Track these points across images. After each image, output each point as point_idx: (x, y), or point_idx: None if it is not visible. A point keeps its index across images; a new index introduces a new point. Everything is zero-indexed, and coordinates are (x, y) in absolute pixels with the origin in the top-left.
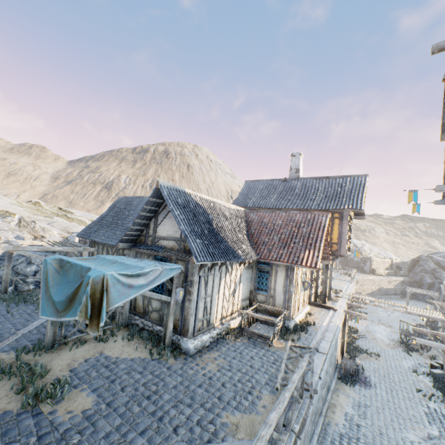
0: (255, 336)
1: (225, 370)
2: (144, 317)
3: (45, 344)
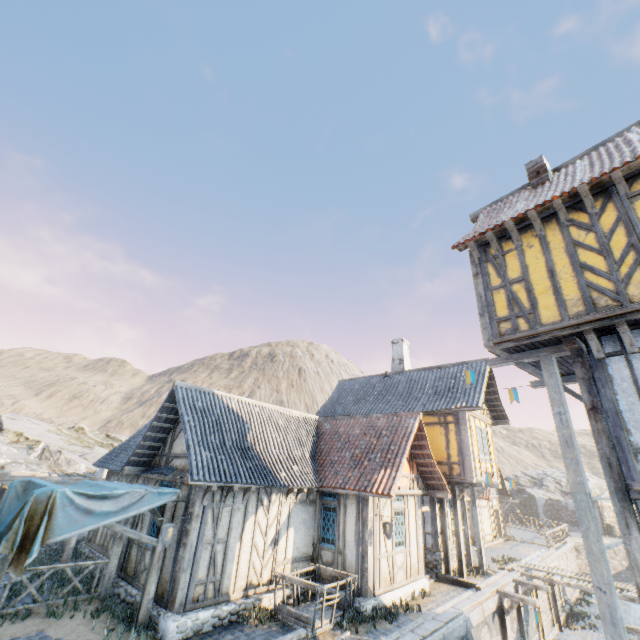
0: (292, 620)
1: None
2: (133, 581)
3: None
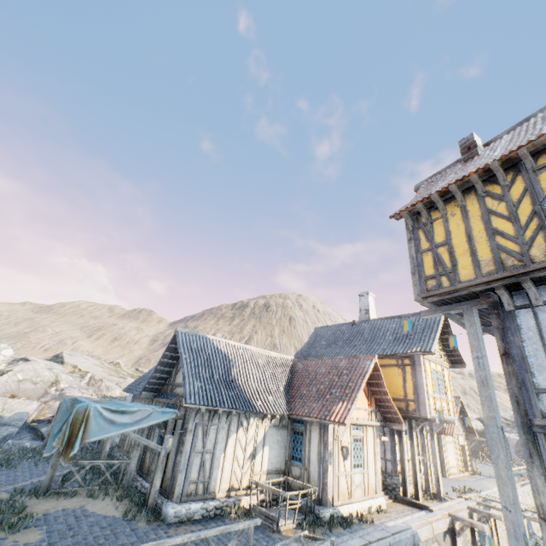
0: (262, 517)
1: (191, 542)
2: (147, 478)
3: (41, 489)
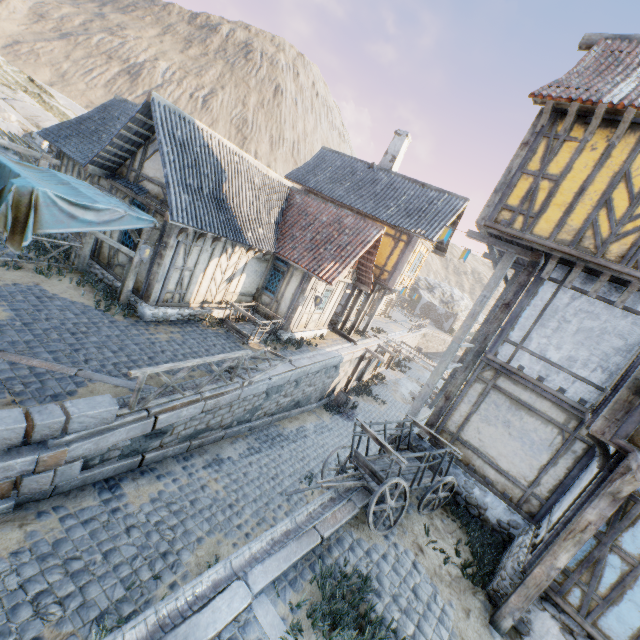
0: (234, 331)
1: (175, 344)
2: (108, 269)
3: None
